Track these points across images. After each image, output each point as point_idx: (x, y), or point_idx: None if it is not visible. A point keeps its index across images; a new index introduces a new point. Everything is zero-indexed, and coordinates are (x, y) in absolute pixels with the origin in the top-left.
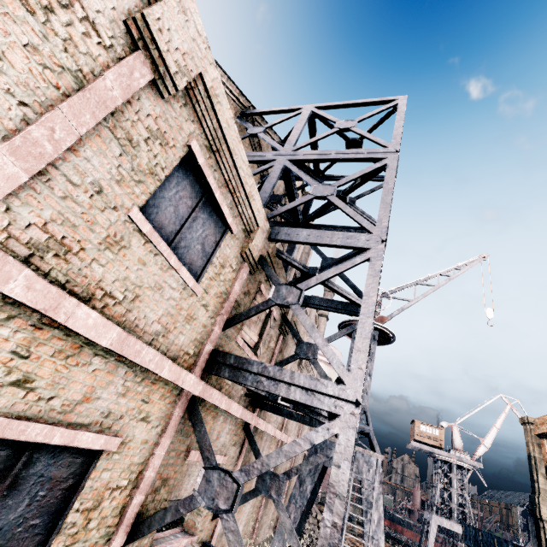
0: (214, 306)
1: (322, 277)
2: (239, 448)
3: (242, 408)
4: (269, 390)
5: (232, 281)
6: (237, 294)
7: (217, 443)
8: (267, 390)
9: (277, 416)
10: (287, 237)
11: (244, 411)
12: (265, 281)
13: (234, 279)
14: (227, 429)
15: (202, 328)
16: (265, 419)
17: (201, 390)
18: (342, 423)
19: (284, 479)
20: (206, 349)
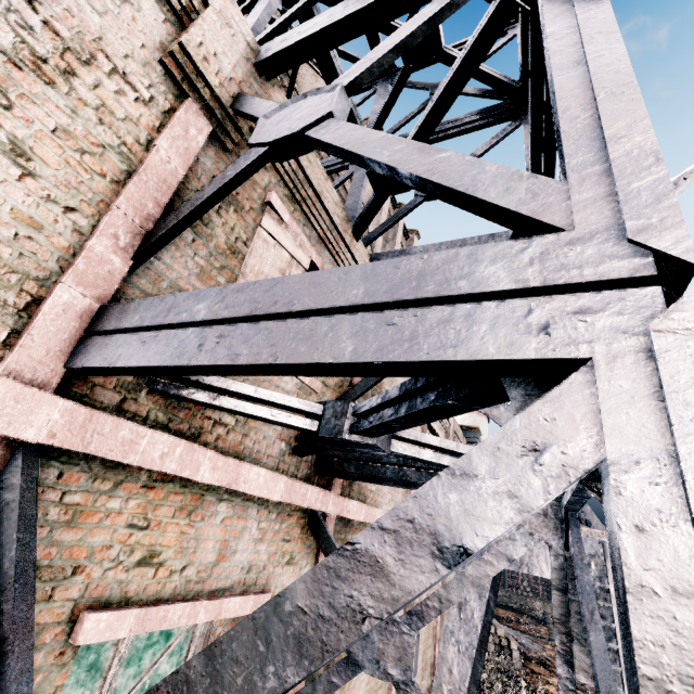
0: (69, 174)
1: (393, 39)
2: (309, 566)
3: (285, 481)
4: (237, 357)
5: (150, 135)
6: (176, 176)
7: (225, 569)
8: (231, 359)
9: (392, 493)
10: (296, 37)
11: (295, 486)
12: (287, 199)
13: (157, 134)
14: (255, 532)
15: (23, 230)
16: (365, 500)
17: (59, 425)
18: (614, 396)
19: (411, 626)
20: (61, 302)
